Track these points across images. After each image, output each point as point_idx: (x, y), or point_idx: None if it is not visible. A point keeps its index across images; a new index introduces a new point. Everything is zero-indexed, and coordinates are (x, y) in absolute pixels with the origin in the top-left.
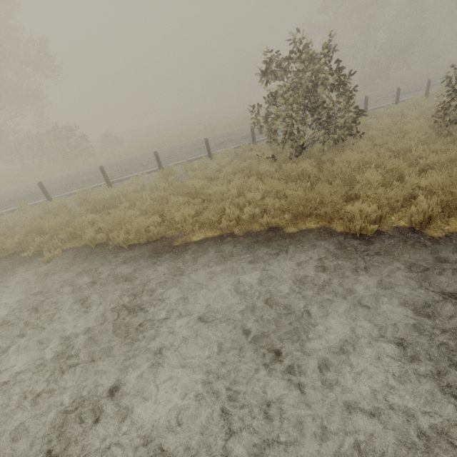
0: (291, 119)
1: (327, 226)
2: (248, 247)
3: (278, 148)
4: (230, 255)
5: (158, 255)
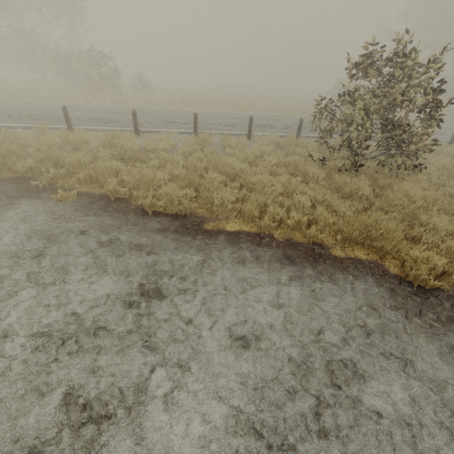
0: (364, 129)
1: (379, 261)
2: (288, 258)
3: (326, 153)
4: (268, 261)
5: (186, 234)
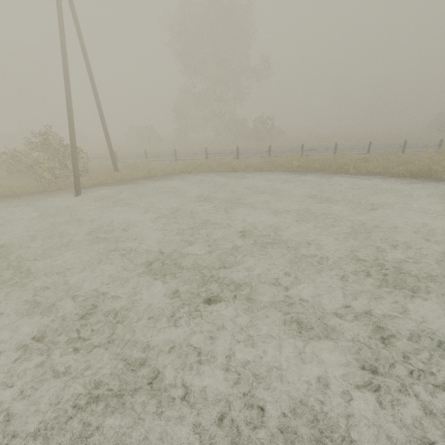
0: None
1: None
2: None
3: None
4: None
5: (424, 181)
